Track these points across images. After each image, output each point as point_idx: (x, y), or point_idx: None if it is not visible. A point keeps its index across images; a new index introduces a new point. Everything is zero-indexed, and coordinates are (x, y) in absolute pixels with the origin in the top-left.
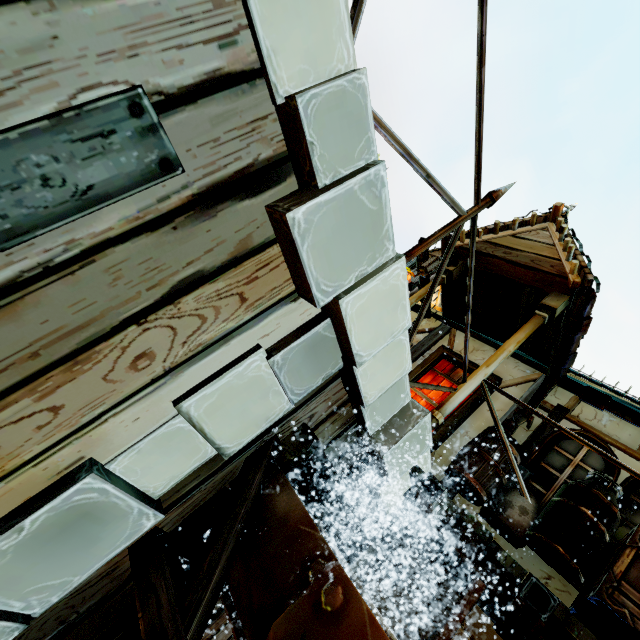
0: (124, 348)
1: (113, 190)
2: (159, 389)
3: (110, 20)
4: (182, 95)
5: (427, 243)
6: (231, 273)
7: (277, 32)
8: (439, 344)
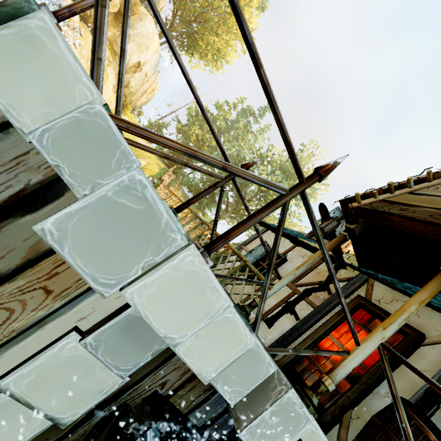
0: None
1: None
2: None
3: None
4: None
5: (245, 223)
6: (29, 272)
7: (10, 92)
8: (357, 293)
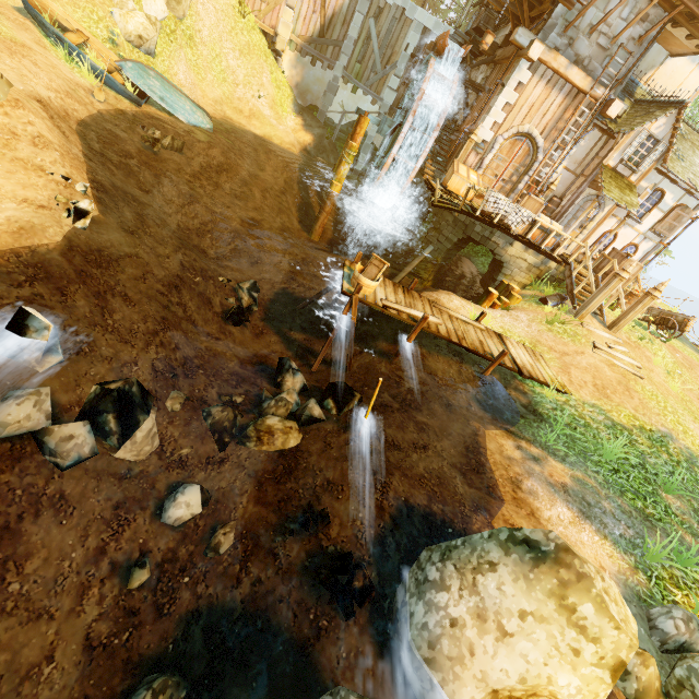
0: (400, 38)
1: (394, 24)
2: (405, 41)
3: (390, 14)
4: (395, 14)
5: None
6: (405, 24)
7: (398, 3)
8: None
